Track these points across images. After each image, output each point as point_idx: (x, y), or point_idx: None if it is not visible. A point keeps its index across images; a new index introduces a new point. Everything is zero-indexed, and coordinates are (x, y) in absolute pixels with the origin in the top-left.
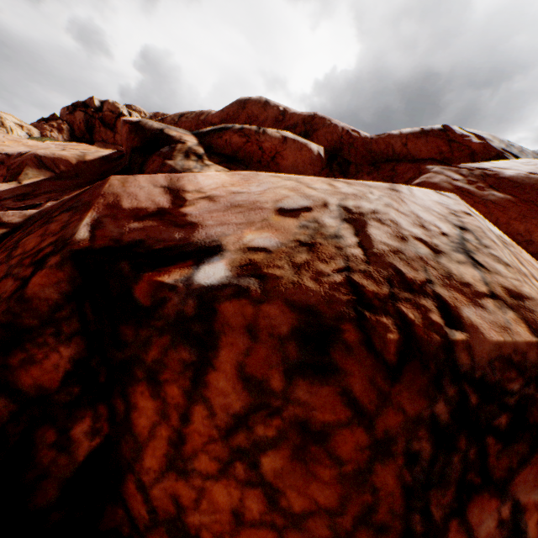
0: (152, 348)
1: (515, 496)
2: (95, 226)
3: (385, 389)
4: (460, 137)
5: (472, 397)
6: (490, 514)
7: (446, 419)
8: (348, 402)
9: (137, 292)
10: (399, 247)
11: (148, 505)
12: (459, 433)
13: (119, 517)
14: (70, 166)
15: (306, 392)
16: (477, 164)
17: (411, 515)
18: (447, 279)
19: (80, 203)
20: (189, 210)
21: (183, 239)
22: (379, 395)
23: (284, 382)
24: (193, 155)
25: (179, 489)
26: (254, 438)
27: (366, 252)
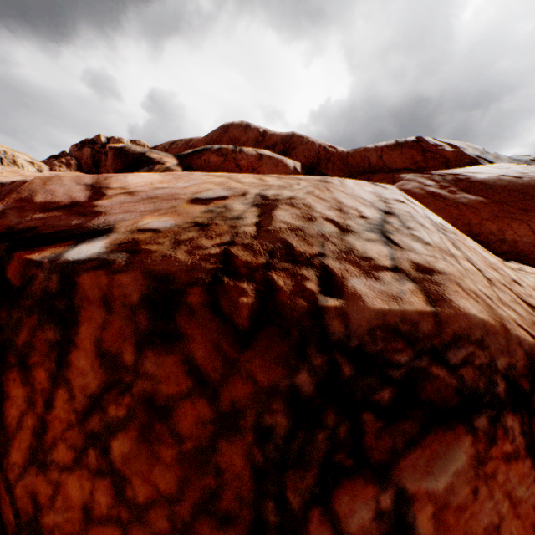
0: (23, 330)
1: (401, 483)
2: None
3: (232, 356)
4: (433, 147)
5: (346, 368)
6: (365, 504)
7: (311, 392)
8: (190, 370)
9: (10, 272)
10: (301, 226)
11: (14, 508)
12: (327, 407)
13: None
14: None
15: (154, 364)
16: (450, 170)
17: (263, 503)
18: (345, 253)
19: None
20: (102, 203)
21: (79, 224)
22: (225, 362)
23: (135, 354)
24: None
25: (38, 485)
26: (107, 420)
27: (260, 229)
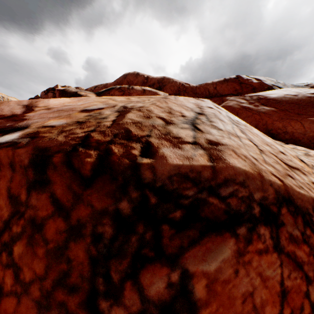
0: None
1: (185, 266)
2: None
3: (79, 192)
4: (246, 80)
5: (153, 198)
6: (161, 278)
7: (129, 213)
8: (53, 201)
9: None
10: (141, 121)
11: None
12: (139, 222)
13: None
14: None
15: (36, 200)
16: (255, 93)
17: (96, 279)
18: (164, 135)
19: None
20: (30, 114)
21: (10, 125)
22: (75, 196)
23: (27, 195)
24: None
25: None
26: (12, 234)
27: (114, 123)
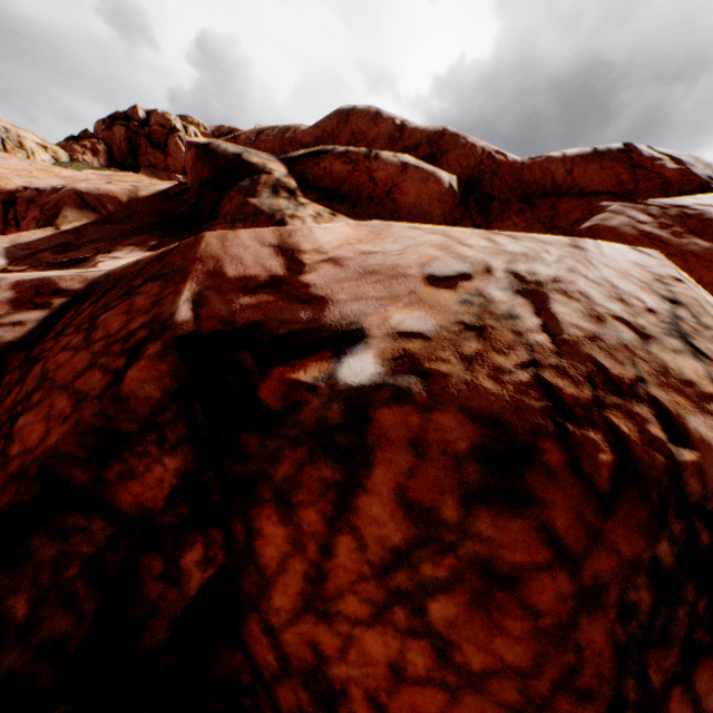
0: (283, 462)
1: None
2: (197, 302)
3: (595, 525)
4: (648, 161)
5: (703, 534)
6: None
7: (670, 563)
8: (548, 540)
9: (263, 391)
10: (596, 331)
11: (277, 651)
12: (685, 580)
13: (237, 662)
14: (119, 205)
15: (490, 526)
16: (672, 199)
17: (623, 680)
18: (663, 376)
19: (170, 269)
20: (311, 279)
21: (312, 320)
22: (588, 532)
23: (460, 511)
24: (283, 191)
25: (319, 635)
26: (418, 578)
27: (555, 339)
